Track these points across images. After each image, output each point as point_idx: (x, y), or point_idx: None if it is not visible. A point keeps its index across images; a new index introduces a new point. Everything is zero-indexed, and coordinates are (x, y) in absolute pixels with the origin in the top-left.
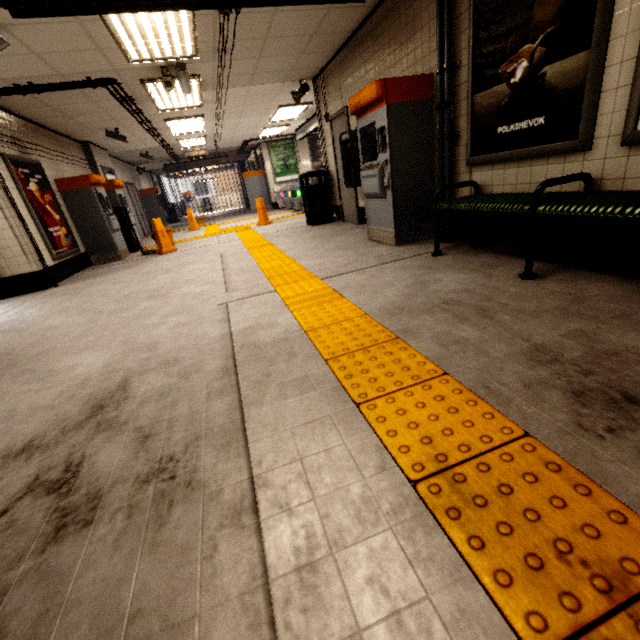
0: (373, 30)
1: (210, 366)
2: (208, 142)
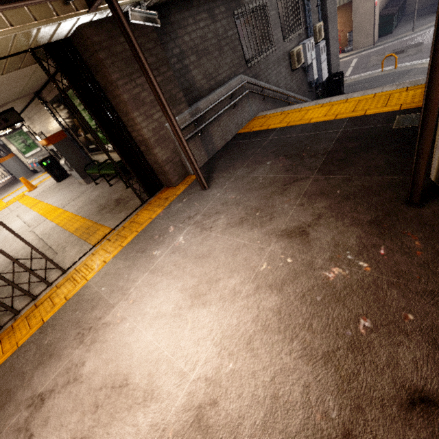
0: (33, 110)
1: (35, 242)
2: None
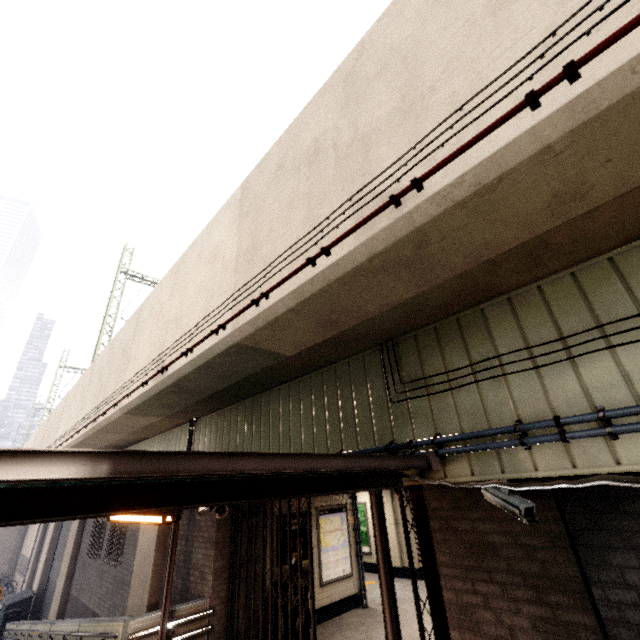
0: None
1: None
2: None
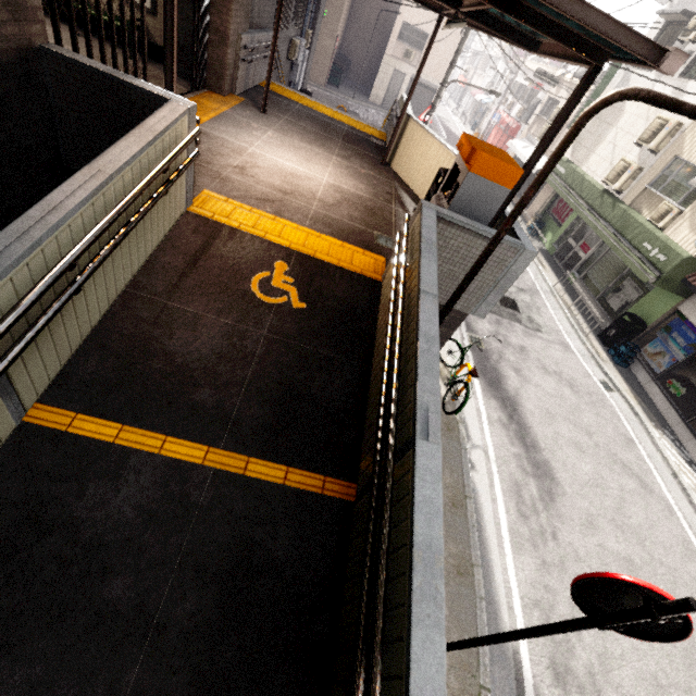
0: None
1: None
2: None
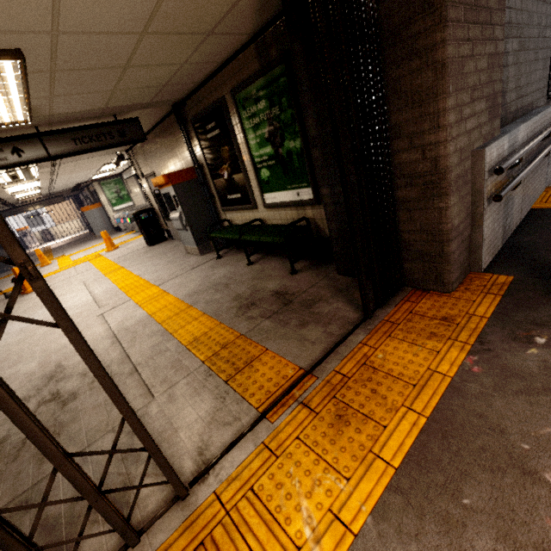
0: (157, 137)
1: (104, 344)
2: (42, 190)
